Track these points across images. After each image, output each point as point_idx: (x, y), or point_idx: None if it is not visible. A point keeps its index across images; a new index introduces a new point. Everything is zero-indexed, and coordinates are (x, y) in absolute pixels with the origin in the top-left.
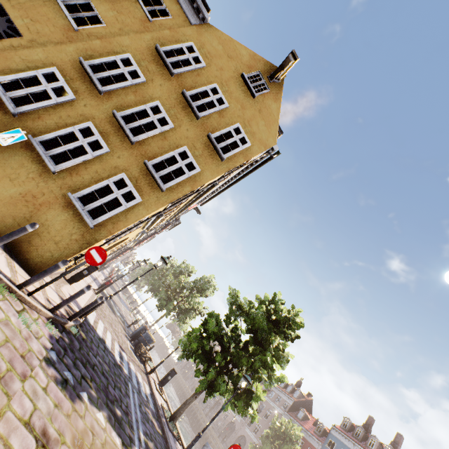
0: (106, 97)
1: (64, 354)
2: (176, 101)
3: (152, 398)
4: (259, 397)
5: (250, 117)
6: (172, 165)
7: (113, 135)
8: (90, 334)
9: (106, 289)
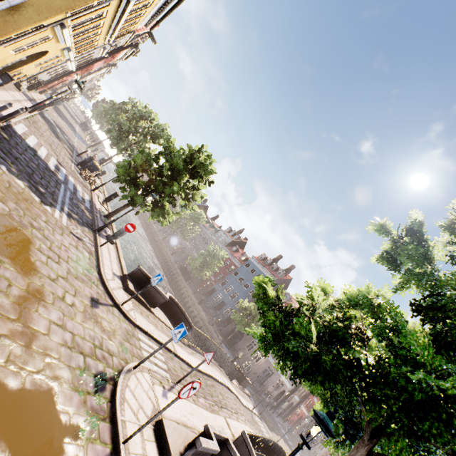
0: None
1: None
2: None
3: (91, 203)
4: (168, 212)
5: None
6: None
7: None
8: (15, 139)
9: (51, 116)
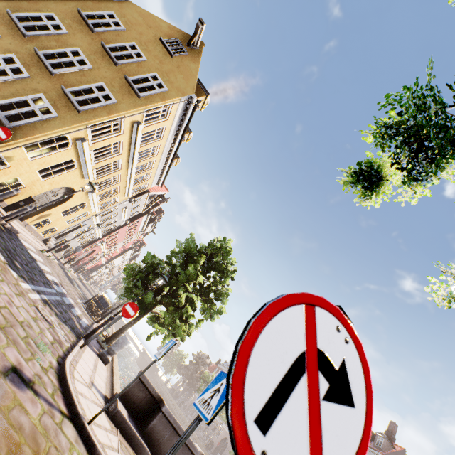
0: (30, 40)
1: None
2: (96, 51)
3: (89, 327)
4: (186, 310)
5: (169, 71)
6: (89, 95)
7: (34, 67)
8: (14, 238)
9: (72, 276)
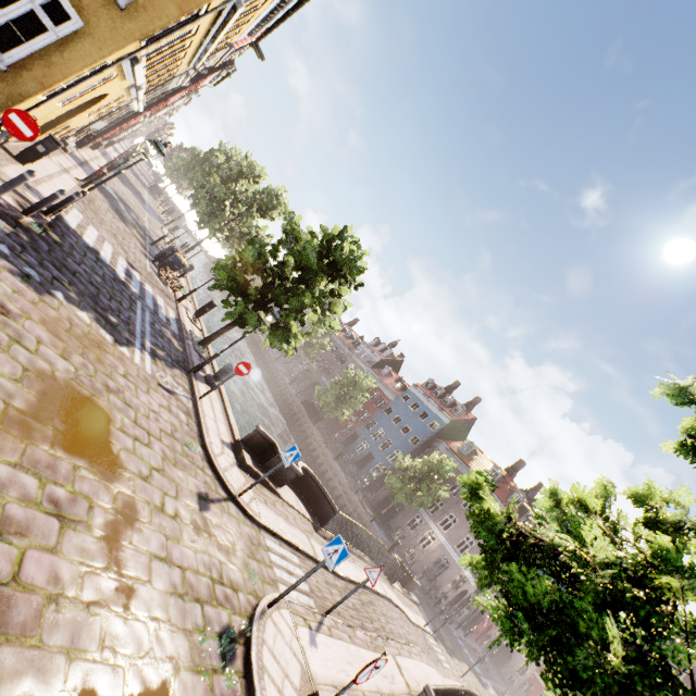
0: None
1: (22, 251)
2: None
3: (178, 324)
4: (296, 336)
5: None
6: None
7: None
8: (69, 240)
9: (110, 184)
